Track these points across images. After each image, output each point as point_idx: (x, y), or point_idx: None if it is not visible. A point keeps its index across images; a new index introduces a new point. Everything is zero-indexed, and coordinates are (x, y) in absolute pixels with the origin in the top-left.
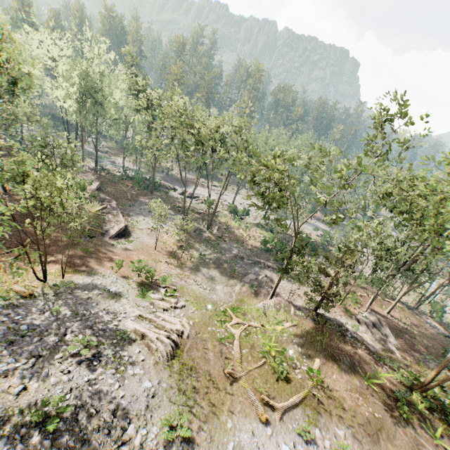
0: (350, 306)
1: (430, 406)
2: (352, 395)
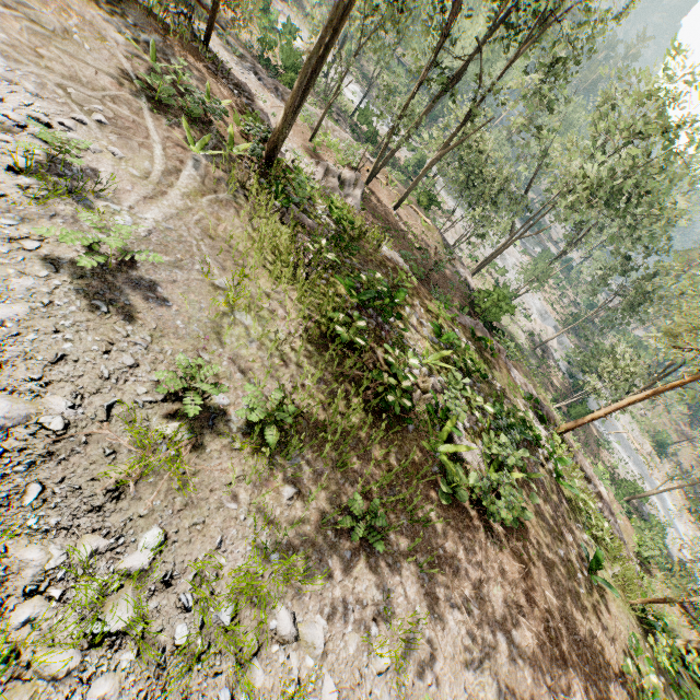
0: (330, 158)
1: (255, 151)
2: (58, 5)
